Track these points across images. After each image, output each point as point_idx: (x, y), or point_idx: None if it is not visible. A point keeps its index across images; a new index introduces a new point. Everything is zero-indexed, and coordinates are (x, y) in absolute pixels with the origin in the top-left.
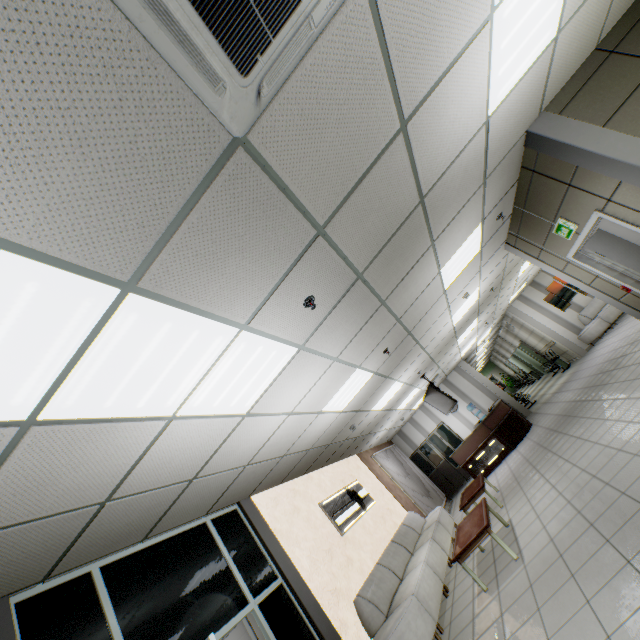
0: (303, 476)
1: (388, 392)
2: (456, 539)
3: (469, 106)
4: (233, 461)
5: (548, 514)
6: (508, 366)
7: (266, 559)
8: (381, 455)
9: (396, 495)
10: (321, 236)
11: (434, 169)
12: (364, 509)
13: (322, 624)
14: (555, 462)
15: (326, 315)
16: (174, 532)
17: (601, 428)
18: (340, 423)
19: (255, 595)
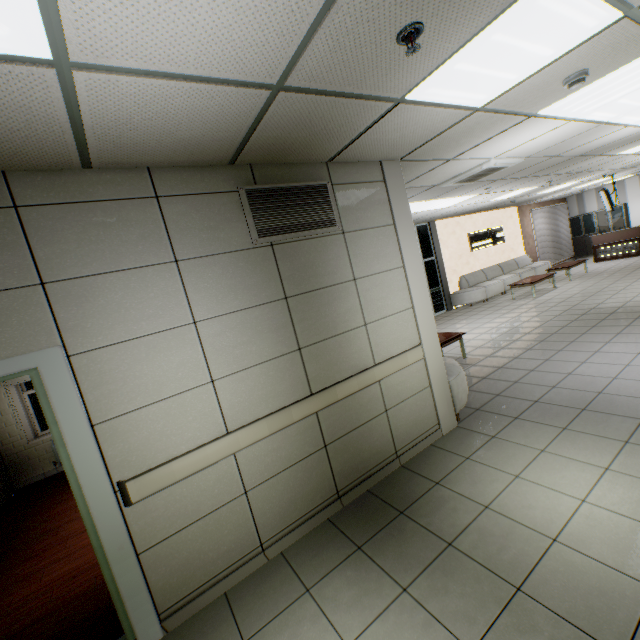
0: (467, 216)
1: (556, 187)
2: (520, 280)
3: (619, 135)
4: (434, 215)
5: (565, 293)
6: None
7: (431, 249)
8: (539, 212)
9: (525, 242)
10: (499, 179)
11: (587, 150)
12: (493, 244)
13: (443, 277)
14: (615, 278)
15: (498, 187)
16: None
17: None
18: (502, 201)
19: (423, 259)
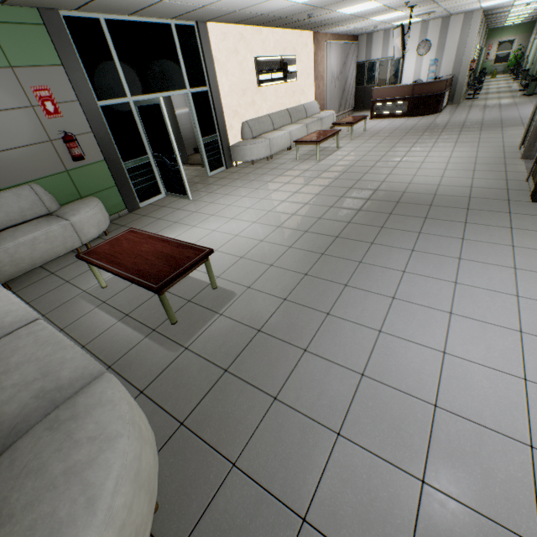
0: (255, 27)
1: (360, 6)
2: (307, 136)
3: None
4: (193, 1)
5: (348, 158)
6: (532, 45)
7: (203, 73)
8: (333, 47)
9: (317, 85)
10: None
11: None
12: (284, 81)
13: (220, 121)
14: (391, 143)
15: None
16: (149, 20)
17: (422, 149)
18: (297, 10)
19: (191, 88)
